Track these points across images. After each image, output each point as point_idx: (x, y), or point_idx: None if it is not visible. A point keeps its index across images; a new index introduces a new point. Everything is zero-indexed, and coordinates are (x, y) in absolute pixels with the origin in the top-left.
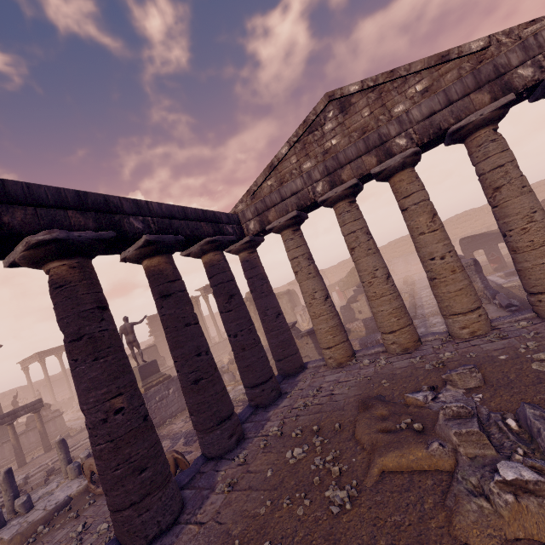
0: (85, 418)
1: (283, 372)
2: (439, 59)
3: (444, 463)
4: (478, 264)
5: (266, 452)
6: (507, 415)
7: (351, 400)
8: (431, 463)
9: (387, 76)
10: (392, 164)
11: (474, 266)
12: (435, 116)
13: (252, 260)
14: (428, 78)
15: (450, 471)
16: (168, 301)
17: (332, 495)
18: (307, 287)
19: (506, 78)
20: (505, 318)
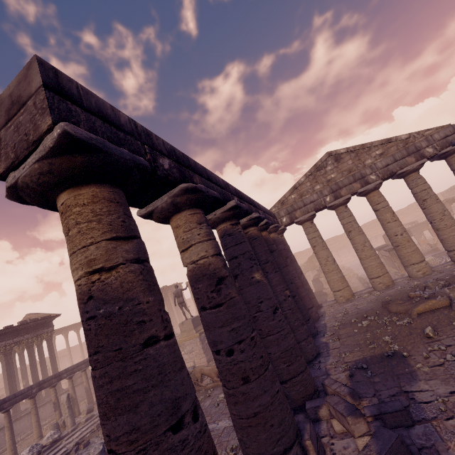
0: None
1: None
2: (386, 141)
3: (445, 303)
4: None
5: (343, 329)
6: None
7: (374, 306)
8: (439, 305)
9: (360, 146)
10: (369, 188)
11: None
12: (389, 166)
13: (283, 240)
14: (382, 149)
15: (448, 305)
16: (273, 254)
17: (400, 323)
18: (323, 254)
19: (421, 152)
20: (438, 266)
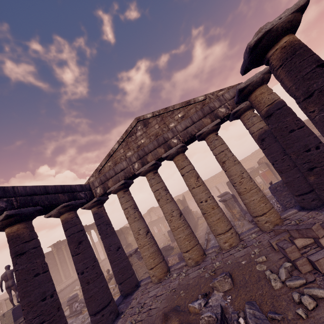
0: None
1: (124, 293)
2: (186, 103)
3: None
4: (234, 197)
5: None
6: (240, 313)
7: (160, 313)
8: None
9: (164, 110)
10: (172, 152)
11: (233, 198)
12: (188, 128)
13: (100, 212)
14: (183, 111)
15: None
16: (21, 258)
17: None
18: (134, 227)
19: (215, 112)
20: (246, 233)
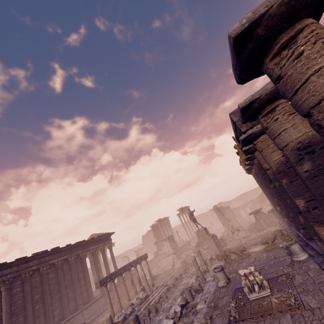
0: (278, 200)
1: None
2: None
3: None
4: None
5: None
6: None
7: None
8: None
9: None
10: None
11: None
12: None
13: None
14: None
15: None
16: None
17: None
18: None
19: None
20: None
